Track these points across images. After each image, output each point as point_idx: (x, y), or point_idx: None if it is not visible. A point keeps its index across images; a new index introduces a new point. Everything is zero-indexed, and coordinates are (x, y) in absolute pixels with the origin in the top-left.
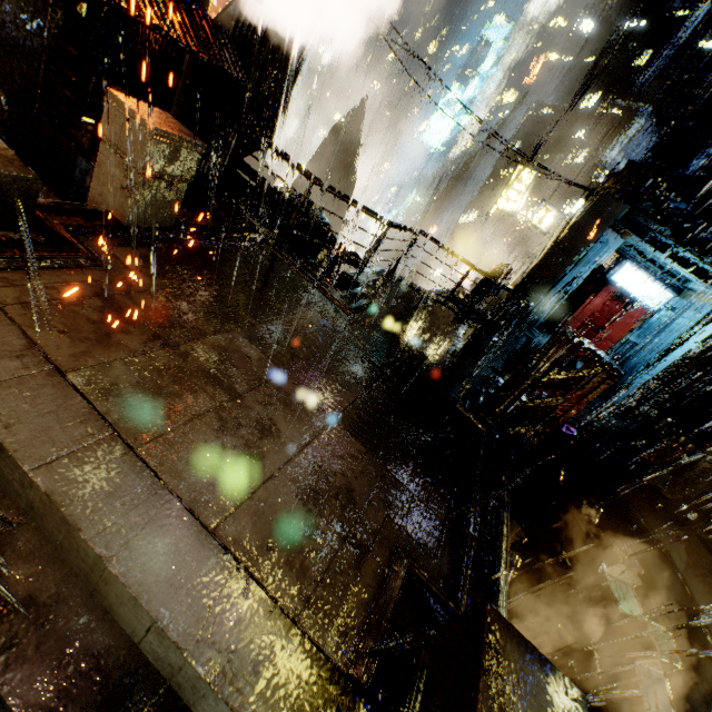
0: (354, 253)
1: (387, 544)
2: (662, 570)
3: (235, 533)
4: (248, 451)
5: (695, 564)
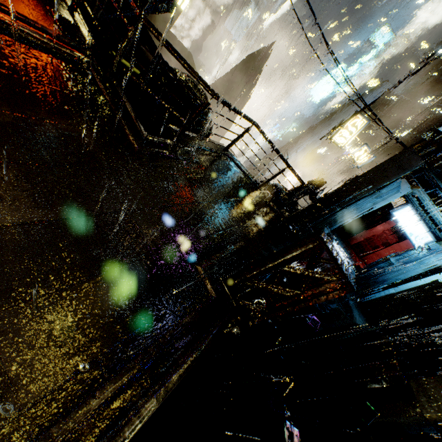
0: (201, 124)
1: None
2: None
3: None
4: None
5: None
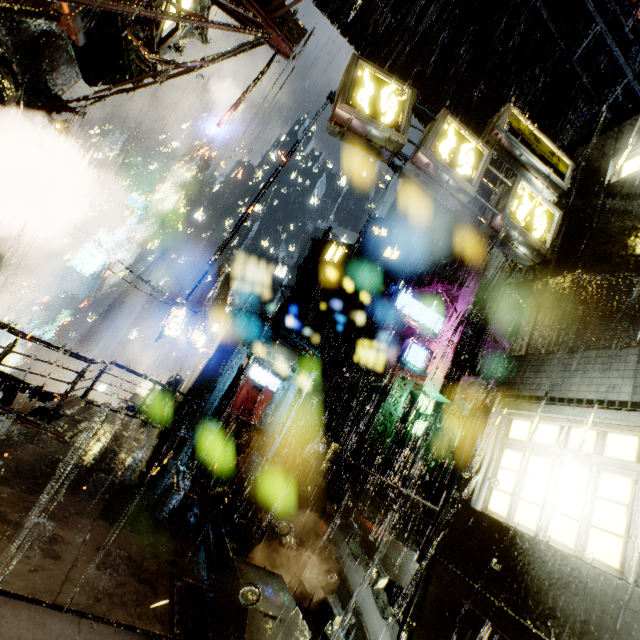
0: (37, 386)
1: (166, 576)
2: (310, 536)
3: (71, 600)
4: (48, 554)
5: (320, 522)
